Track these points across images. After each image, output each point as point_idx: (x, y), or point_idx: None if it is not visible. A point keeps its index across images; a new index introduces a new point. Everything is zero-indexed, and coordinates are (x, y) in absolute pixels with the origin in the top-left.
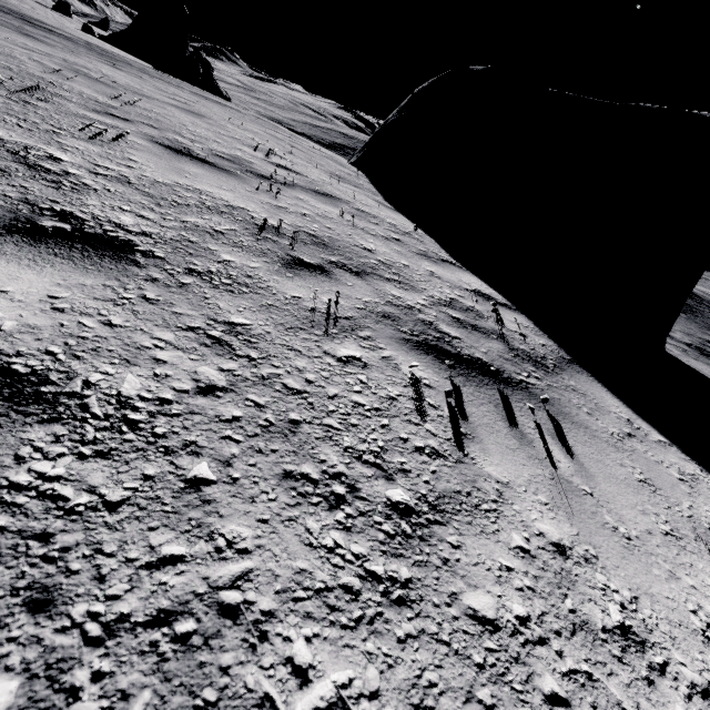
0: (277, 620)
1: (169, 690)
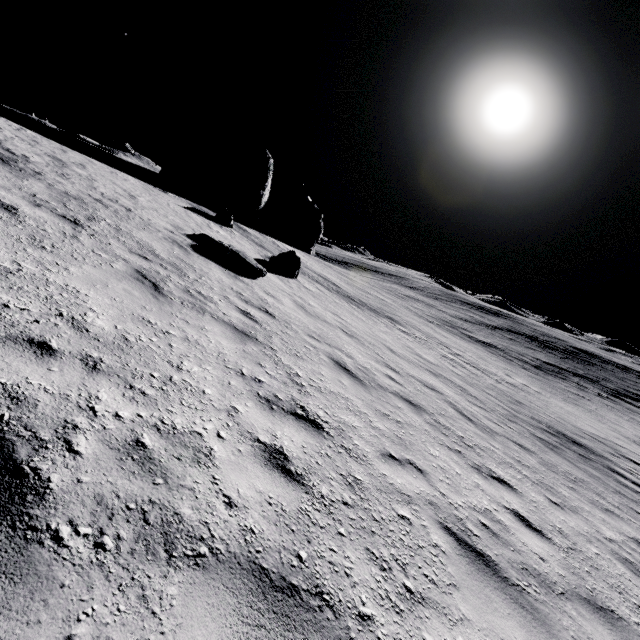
0: None
1: None
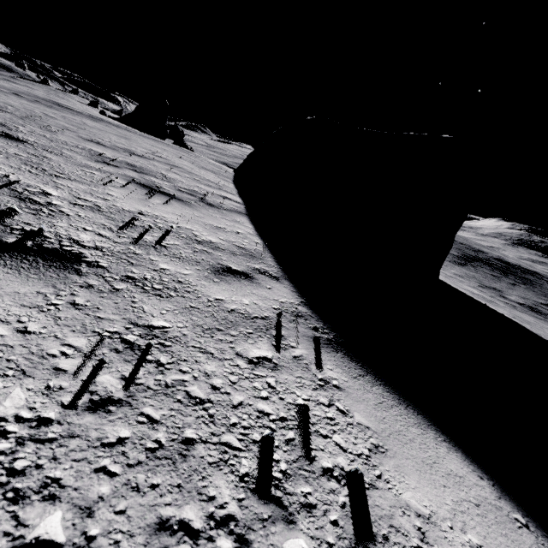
0: None
1: None
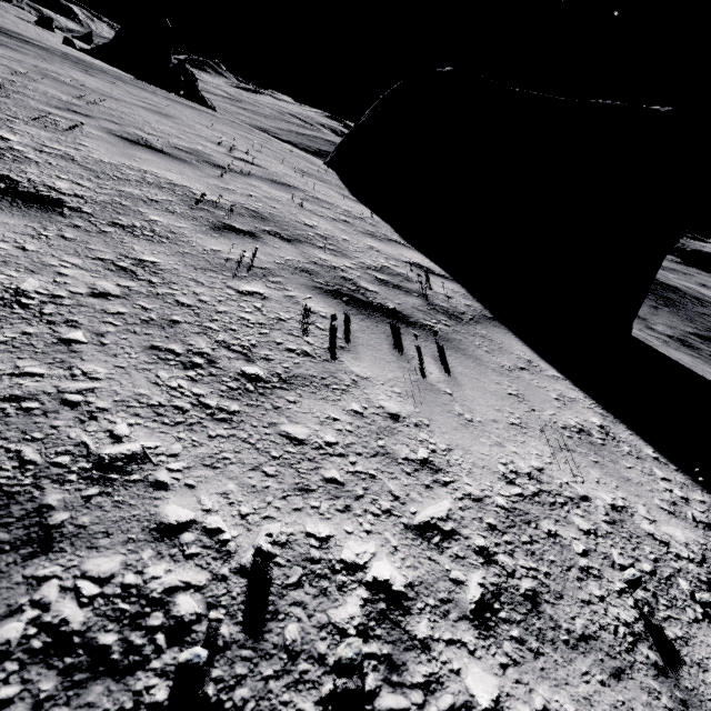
0: (109, 413)
1: (6, 429)
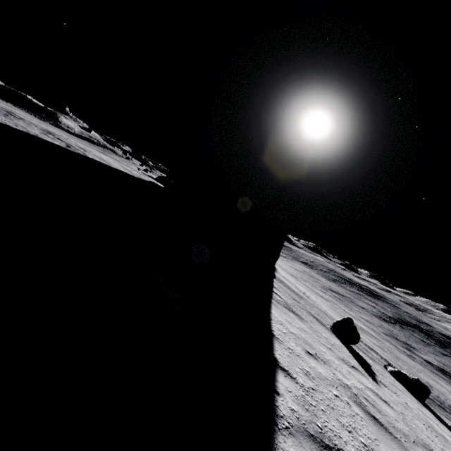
0: None
1: None
